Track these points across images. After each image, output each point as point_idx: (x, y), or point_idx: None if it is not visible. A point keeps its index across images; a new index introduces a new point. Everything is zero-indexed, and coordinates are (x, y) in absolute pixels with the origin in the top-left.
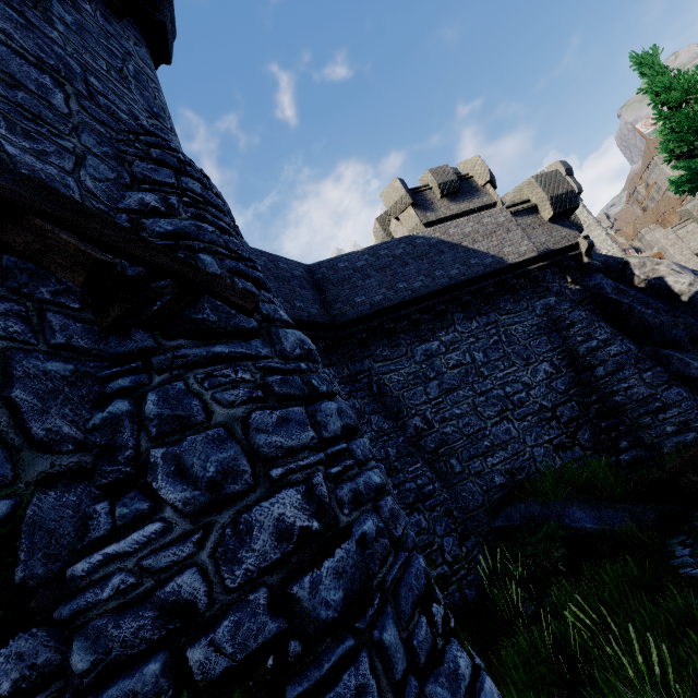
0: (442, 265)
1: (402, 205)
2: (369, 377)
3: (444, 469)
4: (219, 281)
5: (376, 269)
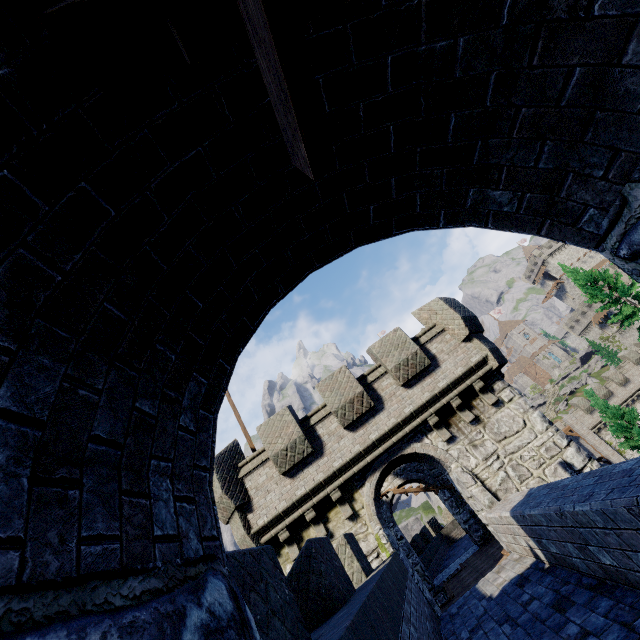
0: None
1: None
2: None
3: None
4: None
5: None
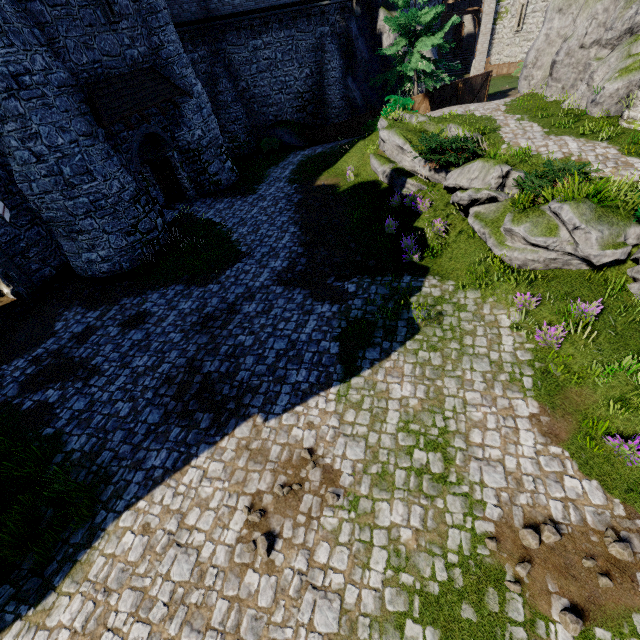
0: None
1: None
2: (224, 54)
3: (251, 109)
4: (186, 93)
5: None
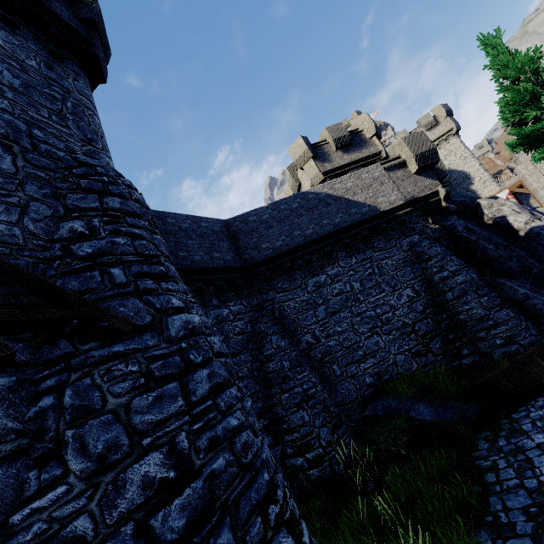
0: (328, 215)
1: (305, 158)
2: (272, 305)
3: (328, 373)
4: (108, 313)
5: (277, 221)
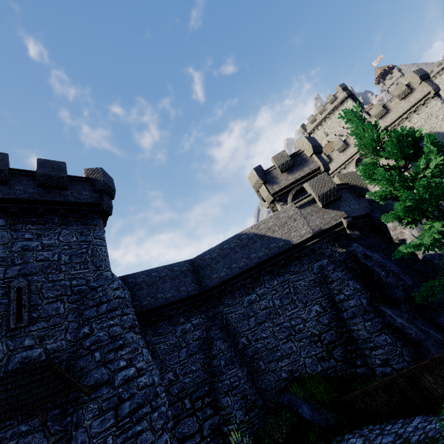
0: (255, 250)
1: (259, 184)
2: (221, 316)
3: (256, 367)
4: (82, 389)
5: (222, 257)
